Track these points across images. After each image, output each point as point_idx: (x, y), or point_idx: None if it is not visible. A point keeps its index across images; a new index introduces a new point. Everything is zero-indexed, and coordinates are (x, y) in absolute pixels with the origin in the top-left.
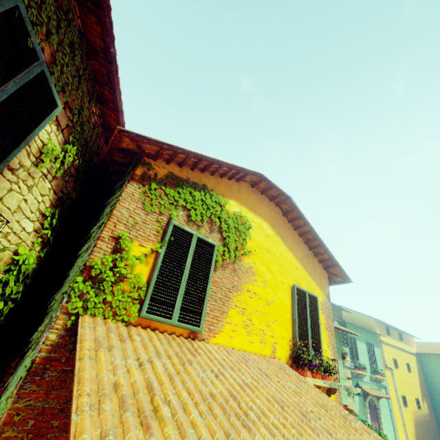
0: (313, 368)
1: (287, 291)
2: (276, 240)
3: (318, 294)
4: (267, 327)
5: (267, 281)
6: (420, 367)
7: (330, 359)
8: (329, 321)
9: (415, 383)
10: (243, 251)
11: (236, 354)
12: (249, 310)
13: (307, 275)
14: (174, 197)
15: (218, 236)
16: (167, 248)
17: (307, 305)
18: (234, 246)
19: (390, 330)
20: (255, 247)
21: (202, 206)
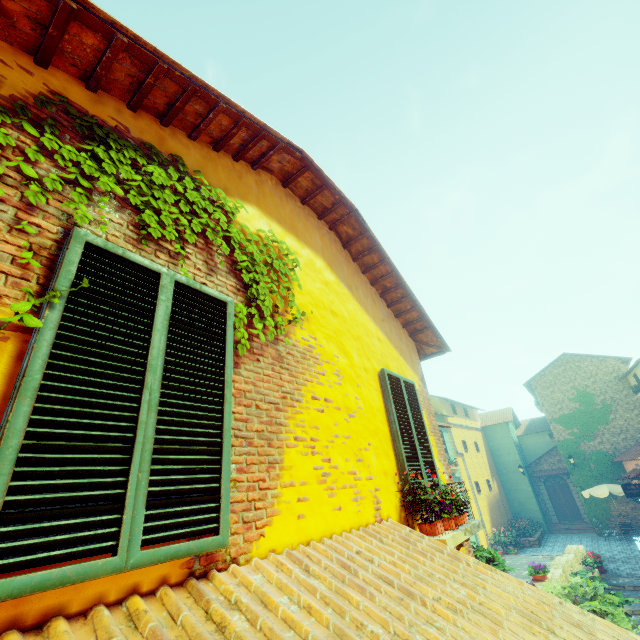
0: (441, 513)
1: (374, 382)
2: (341, 291)
3: (412, 379)
4: (358, 464)
5: (341, 371)
6: (486, 442)
7: (445, 481)
8: (432, 418)
9: (484, 463)
10: (289, 316)
11: (322, 561)
12: (322, 440)
13: (394, 349)
14: (81, 165)
15: (232, 283)
16: (67, 315)
17: (406, 401)
18: (270, 304)
19: (456, 407)
20: (310, 305)
21: (177, 207)
